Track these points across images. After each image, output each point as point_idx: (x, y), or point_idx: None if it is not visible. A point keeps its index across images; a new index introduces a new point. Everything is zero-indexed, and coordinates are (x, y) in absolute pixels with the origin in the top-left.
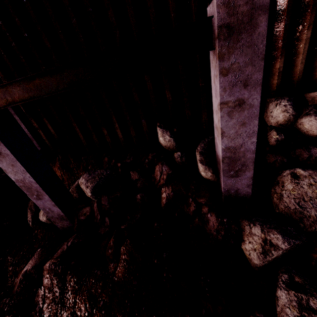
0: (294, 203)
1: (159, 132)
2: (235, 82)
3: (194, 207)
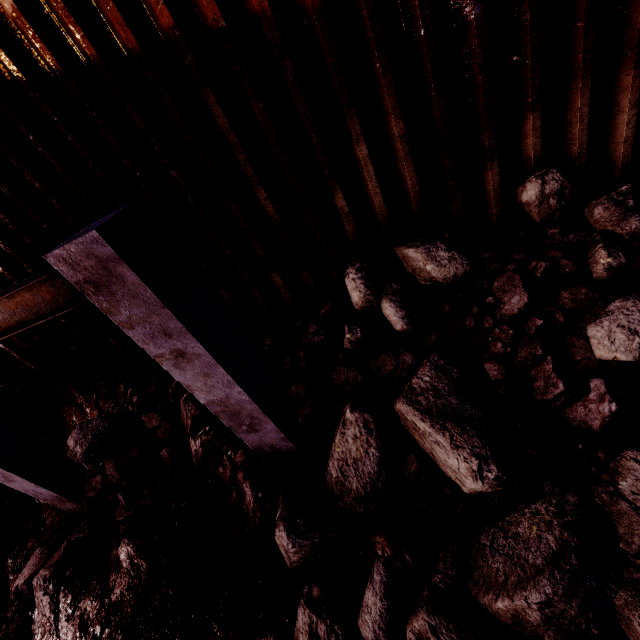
0: (337, 468)
1: None
2: (152, 333)
3: (230, 471)
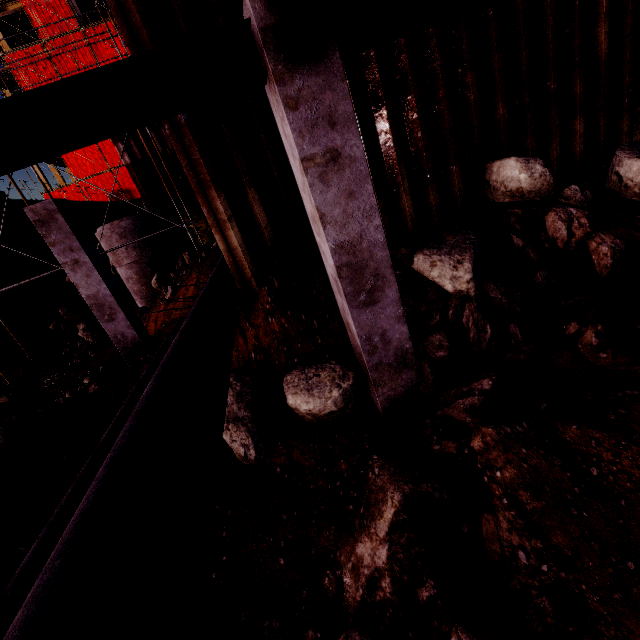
0: None
1: (516, 164)
2: None
3: None
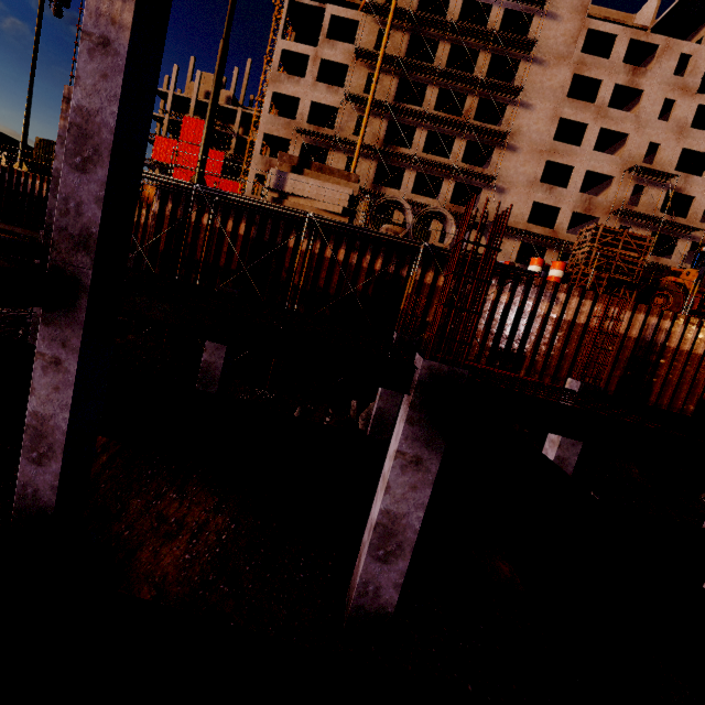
0: None
1: None
2: None
3: None
